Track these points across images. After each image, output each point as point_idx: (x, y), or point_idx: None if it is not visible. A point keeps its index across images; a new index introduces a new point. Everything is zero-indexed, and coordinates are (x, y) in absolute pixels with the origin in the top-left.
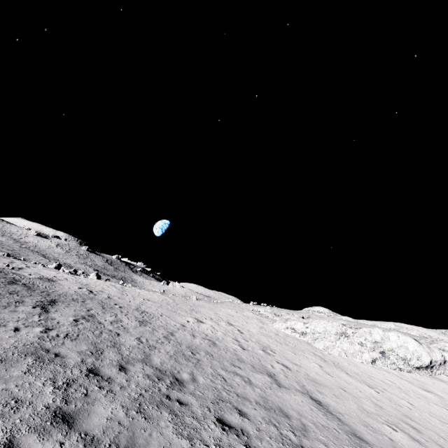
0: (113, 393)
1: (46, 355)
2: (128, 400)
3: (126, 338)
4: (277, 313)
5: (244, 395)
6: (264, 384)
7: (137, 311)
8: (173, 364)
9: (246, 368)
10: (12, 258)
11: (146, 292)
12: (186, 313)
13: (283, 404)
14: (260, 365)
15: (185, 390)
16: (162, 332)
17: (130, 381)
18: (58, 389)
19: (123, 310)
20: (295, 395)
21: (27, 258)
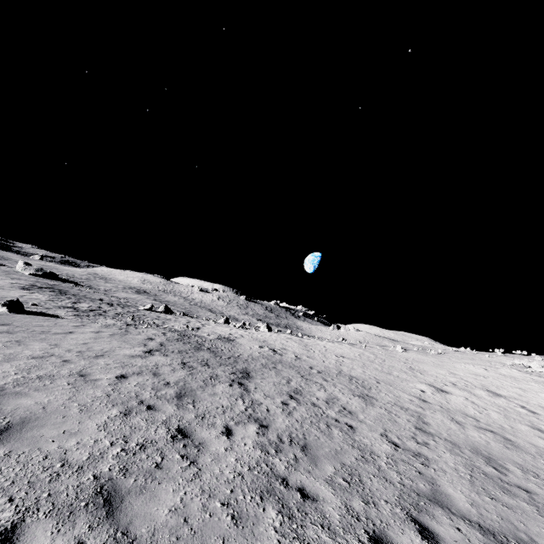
0: None
1: (289, 496)
2: None
3: (367, 436)
4: None
5: None
6: None
7: (342, 376)
8: (497, 508)
9: None
10: (187, 317)
11: (331, 345)
12: (407, 375)
13: None
14: None
15: None
16: (405, 416)
17: None
18: None
19: (325, 377)
20: None
21: (198, 315)
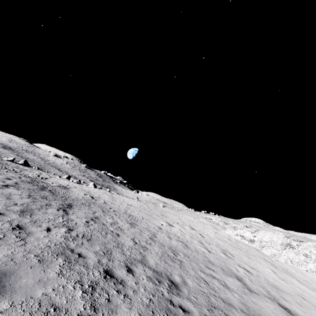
0: (128, 298)
1: (72, 256)
2: (142, 306)
3: (124, 239)
4: (226, 222)
5: (228, 301)
6: (238, 289)
7: (126, 214)
8: (164, 265)
9: (218, 271)
10: (40, 170)
11: (128, 199)
12: (159, 217)
13: (262, 313)
14: (227, 268)
15: (182, 295)
16: (147, 233)
17: (138, 284)
18: (86, 293)
19: (116, 213)
20: (266, 301)
21: (49, 171)
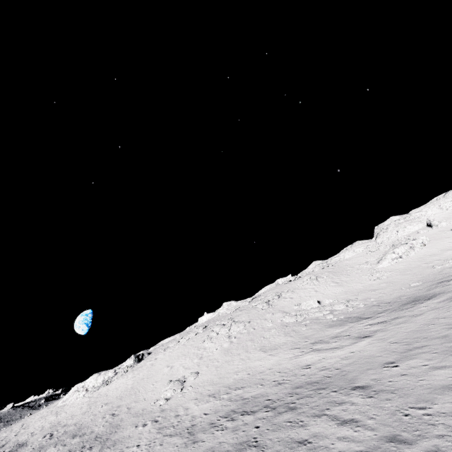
0: None
1: None
2: None
3: None
4: None
5: None
6: None
7: None
8: None
9: None
10: None
11: None
12: None
13: None
14: None
15: None
16: None
17: None
18: None
19: None
20: None
21: None
